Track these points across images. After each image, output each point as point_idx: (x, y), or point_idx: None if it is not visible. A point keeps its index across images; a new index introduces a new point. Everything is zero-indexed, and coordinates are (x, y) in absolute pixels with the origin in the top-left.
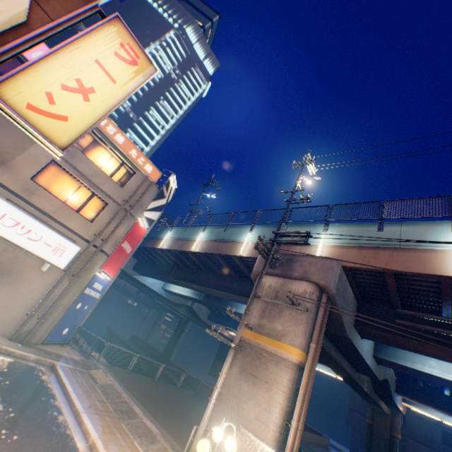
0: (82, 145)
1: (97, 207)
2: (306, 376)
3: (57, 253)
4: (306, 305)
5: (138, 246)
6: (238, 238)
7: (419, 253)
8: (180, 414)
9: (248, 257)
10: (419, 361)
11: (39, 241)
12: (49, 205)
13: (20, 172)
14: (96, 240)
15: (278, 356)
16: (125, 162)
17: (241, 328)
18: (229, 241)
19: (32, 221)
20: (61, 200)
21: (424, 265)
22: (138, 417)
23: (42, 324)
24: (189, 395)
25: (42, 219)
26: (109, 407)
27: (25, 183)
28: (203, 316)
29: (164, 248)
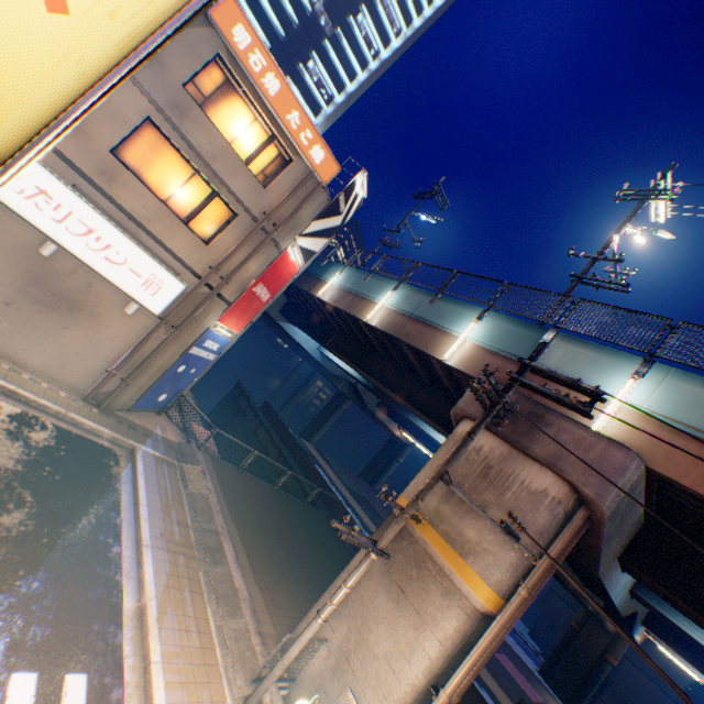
0: (203, 90)
1: (220, 218)
2: (489, 638)
3: (149, 289)
4: (537, 520)
5: (283, 291)
6: (449, 326)
7: None
8: (292, 558)
9: (458, 370)
10: None
11: (123, 265)
12: (139, 206)
13: (92, 137)
14: (210, 278)
15: (452, 582)
16: (276, 135)
17: (398, 524)
18: (433, 326)
19: (111, 230)
20: (158, 199)
21: None
22: (225, 563)
23: (126, 387)
24: (318, 518)
25: (128, 229)
26: (189, 538)
27: (100, 160)
28: (370, 402)
29: (325, 300)
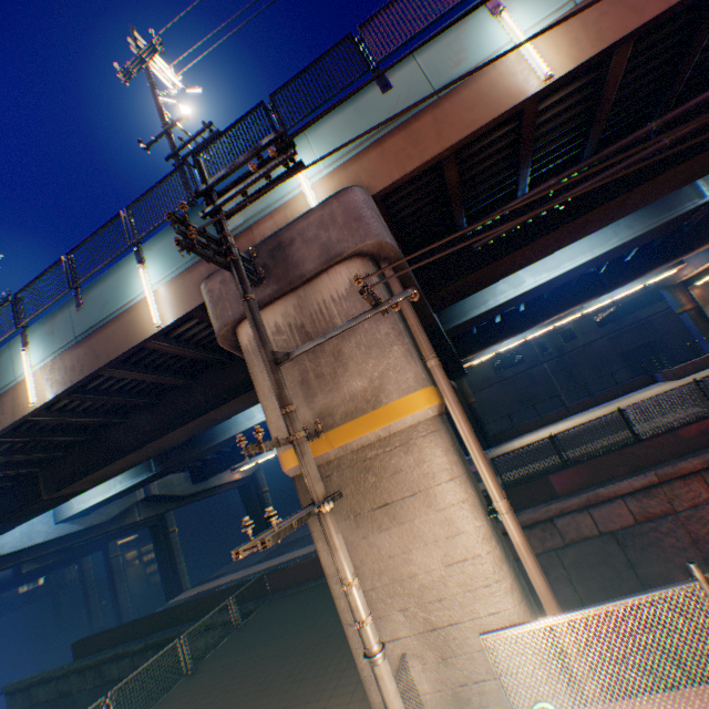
0: None
1: None
2: (463, 421)
3: None
4: None
5: None
6: (126, 299)
7: (474, 85)
8: (290, 678)
9: (184, 318)
10: (490, 296)
11: None
12: None
13: None
14: None
15: (399, 433)
16: None
17: (306, 454)
18: (112, 319)
19: None
20: None
21: (494, 100)
22: None
23: None
24: (266, 614)
25: None
26: None
27: None
28: (185, 488)
29: None
